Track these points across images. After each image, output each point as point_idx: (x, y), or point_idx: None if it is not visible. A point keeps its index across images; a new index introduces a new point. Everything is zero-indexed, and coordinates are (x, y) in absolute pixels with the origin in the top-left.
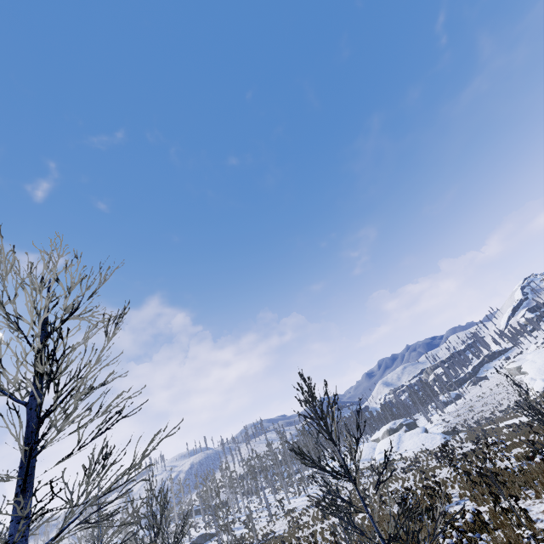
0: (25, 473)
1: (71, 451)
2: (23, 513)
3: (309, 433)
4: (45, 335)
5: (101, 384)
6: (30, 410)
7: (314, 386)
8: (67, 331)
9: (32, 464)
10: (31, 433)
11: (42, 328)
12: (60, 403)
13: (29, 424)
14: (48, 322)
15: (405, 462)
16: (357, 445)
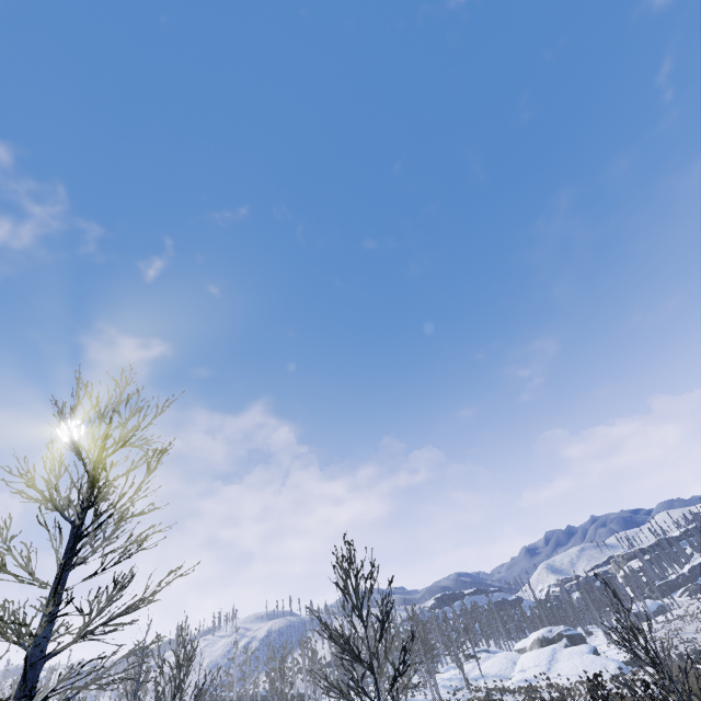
0: (57, 582)
1: (95, 572)
2: (46, 611)
3: (342, 606)
4: (100, 460)
5: (138, 514)
6: (73, 529)
7: (353, 552)
8: (111, 464)
9: (65, 577)
10: (70, 550)
11: (99, 453)
12: (98, 526)
13: (70, 541)
14: (105, 448)
15: (550, 692)
16: (382, 628)
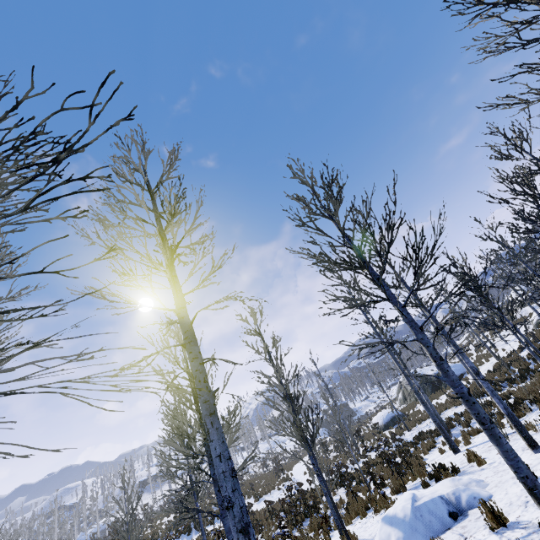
0: None
1: None
2: None
3: None
4: None
5: None
6: None
7: None
8: None
9: None
10: None
11: None
12: None
13: None
14: None
15: None
16: None
